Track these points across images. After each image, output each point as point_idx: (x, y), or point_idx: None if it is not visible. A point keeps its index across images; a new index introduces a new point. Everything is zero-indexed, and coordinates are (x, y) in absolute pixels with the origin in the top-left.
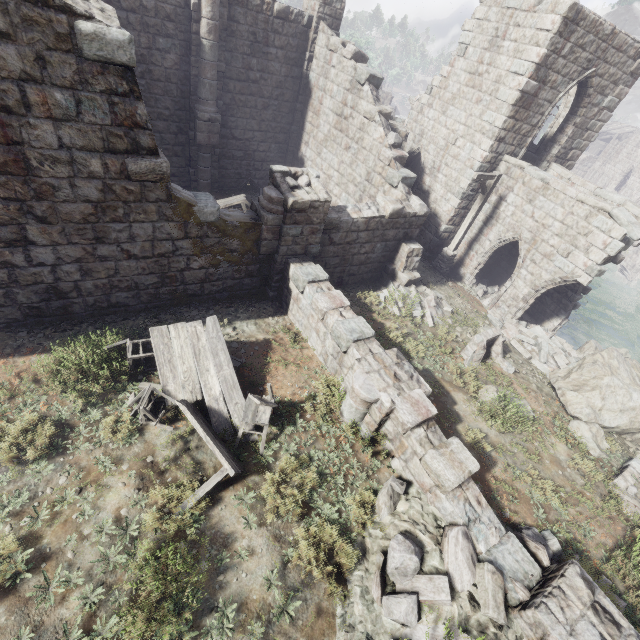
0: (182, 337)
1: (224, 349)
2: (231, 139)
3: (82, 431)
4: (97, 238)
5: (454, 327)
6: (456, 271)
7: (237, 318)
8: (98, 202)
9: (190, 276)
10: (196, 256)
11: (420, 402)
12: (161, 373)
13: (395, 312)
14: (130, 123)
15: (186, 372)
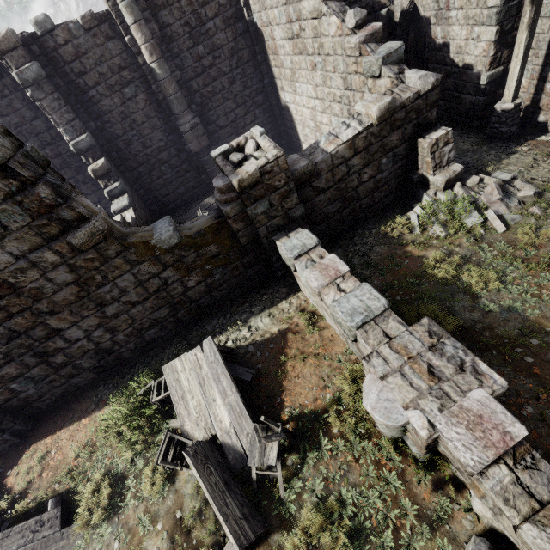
0: (187, 369)
1: (224, 372)
2: (219, 130)
3: (130, 485)
4: (99, 304)
5: (546, 216)
6: (531, 123)
7: (252, 314)
8: (76, 280)
9: (194, 294)
10: (186, 277)
11: (485, 418)
12: (177, 413)
13: (438, 232)
14: (45, 209)
15: (196, 407)
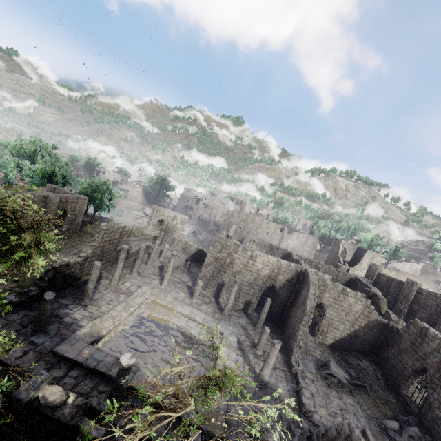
0: None
1: None
2: None
3: None
4: None
5: None
6: None
7: None
8: None
9: None
10: None
11: None
12: None
13: None
14: None
15: None
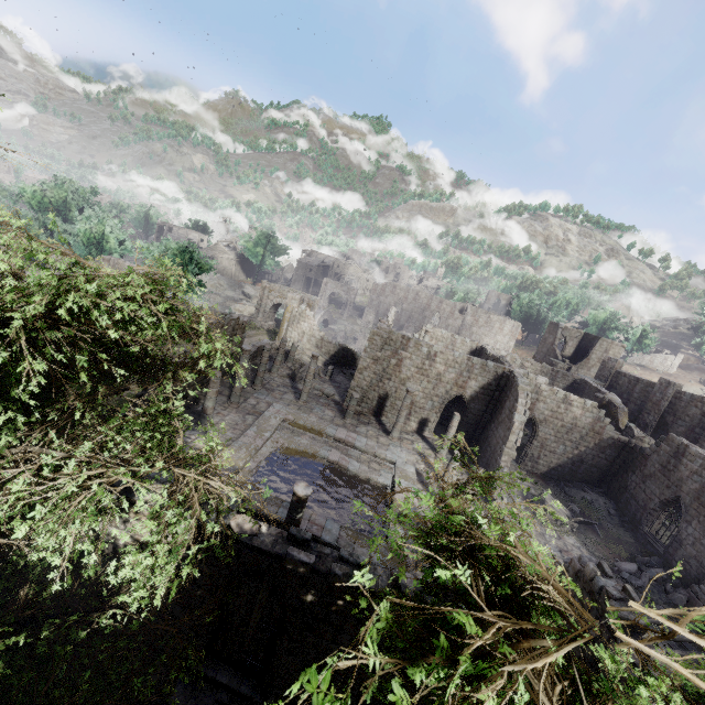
0: None
1: None
2: None
3: None
4: None
5: None
6: None
7: None
8: None
9: None
10: None
11: None
12: None
13: None
14: None
15: None
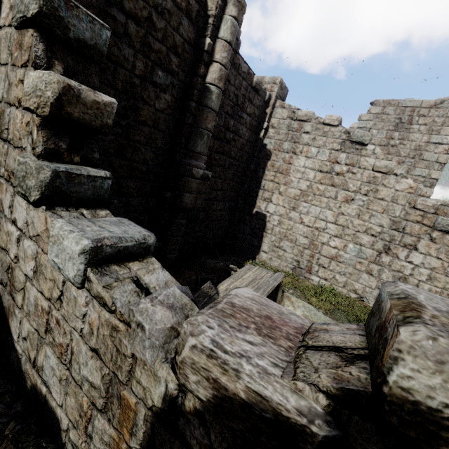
0: None
1: None
2: None
3: None
4: None
5: None
6: None
7: None
8: None
9: None
10: None
11: None
12: None
13: None
14: None
15: None
